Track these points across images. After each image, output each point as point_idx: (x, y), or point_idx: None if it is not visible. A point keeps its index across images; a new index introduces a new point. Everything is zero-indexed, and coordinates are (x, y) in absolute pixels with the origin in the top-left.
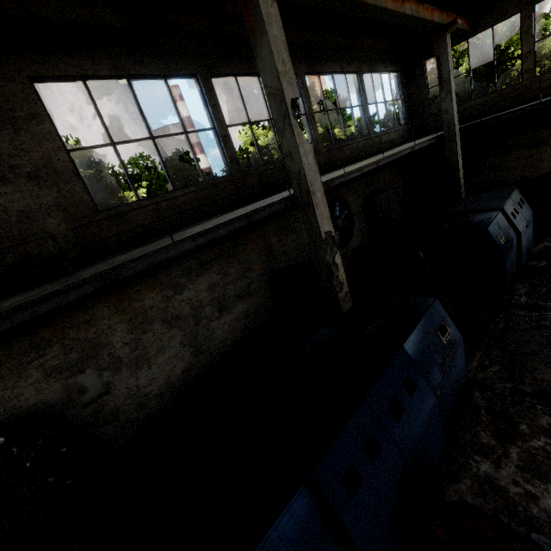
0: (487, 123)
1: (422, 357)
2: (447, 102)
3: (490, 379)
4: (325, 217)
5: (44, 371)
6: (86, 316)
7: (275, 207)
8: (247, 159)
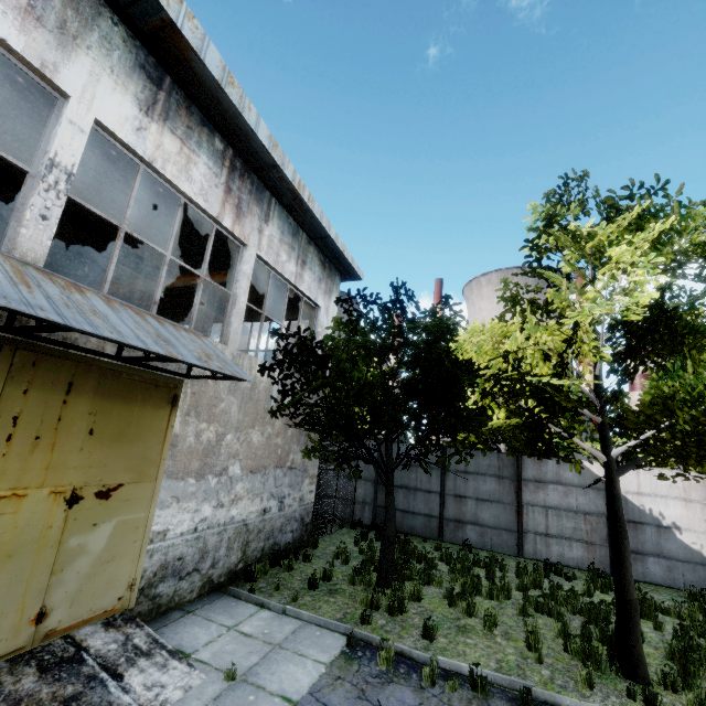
0: None
1: None
2: None
3: None
4: None
5: None
6: None
7: None
8: None
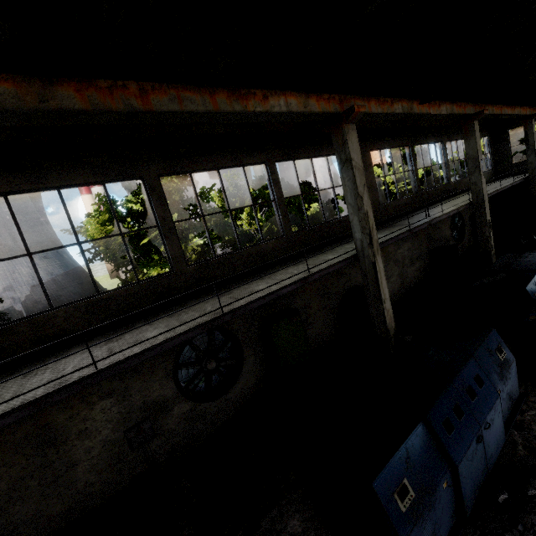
0: None
1: None
2: (531, 157)
3: None
4: (488, 213)
5: None
6: None
7: (464, 206)
8: None
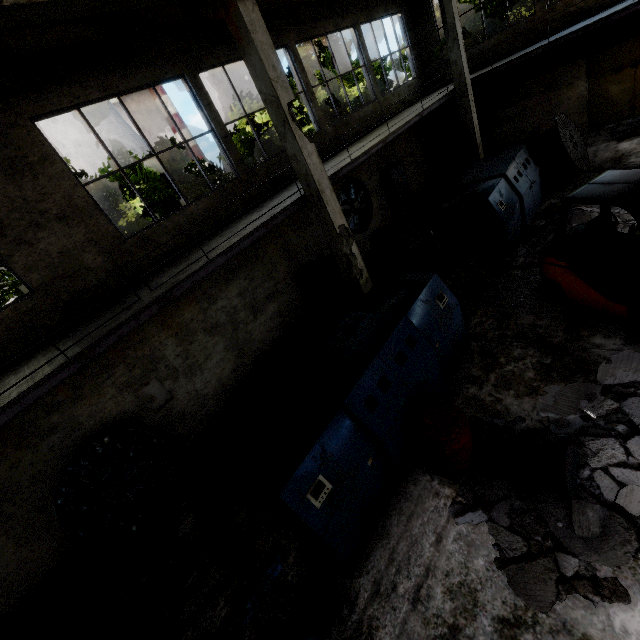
0: (499, 71)
1: (422, 321)
2: (455, 52)
3: (485, 331)
4: (336, 212)
5: (117, 387)
6: (139, 336)
7: (289, 210)
8: (246, 141)
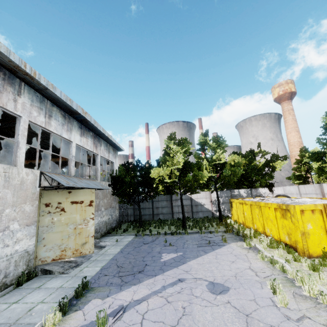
0: None
1: None
2: None
3: None
4: None
5: None
6: None
7: None
8: None
